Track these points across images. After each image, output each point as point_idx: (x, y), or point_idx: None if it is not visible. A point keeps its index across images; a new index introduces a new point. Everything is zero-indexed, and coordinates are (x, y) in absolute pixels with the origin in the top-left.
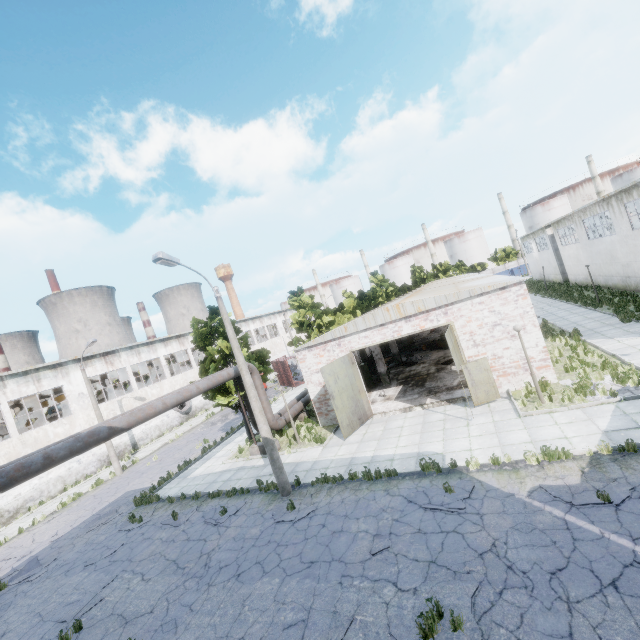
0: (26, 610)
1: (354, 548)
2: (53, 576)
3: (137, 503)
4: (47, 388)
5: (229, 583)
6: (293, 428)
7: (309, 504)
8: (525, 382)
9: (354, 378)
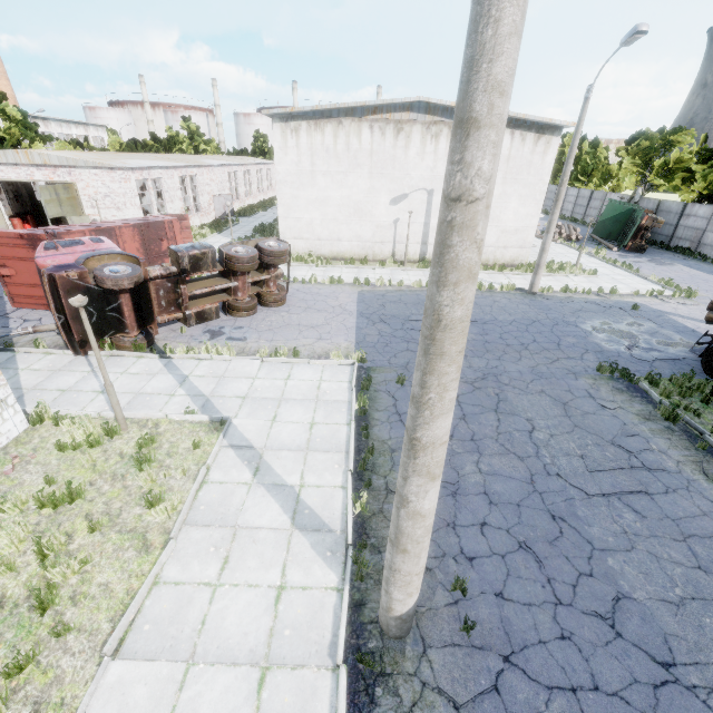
0: None
1: None
2: None
3: None
4: None
5: None
6: None
7: None
8: None
9: None
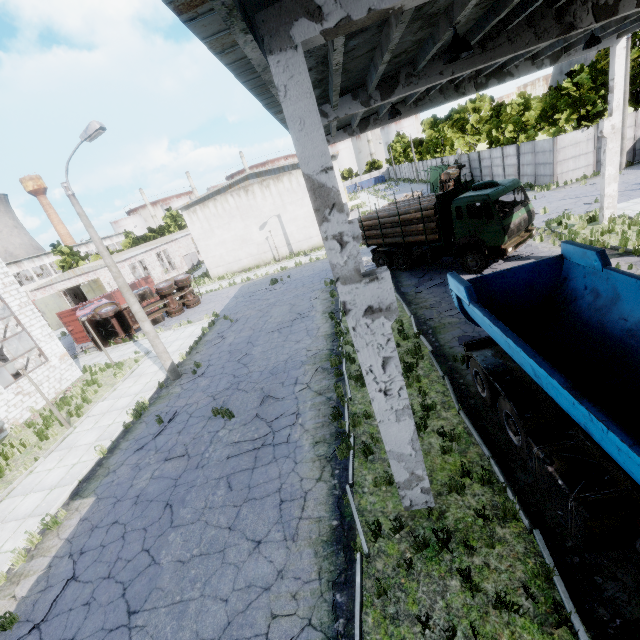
0: None
1: None
2: None
3: None
4: None
5: None
6: None
7: None
8: None
9: (62, 304)
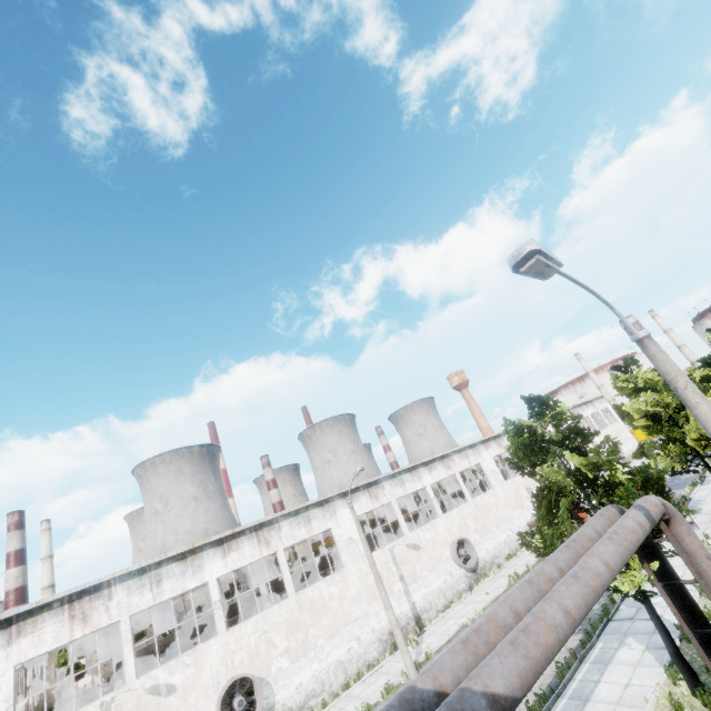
0: None
1: None
2: None
3: None
4: (317, 531)
5: None
6: None
7: None
8: None
9: None
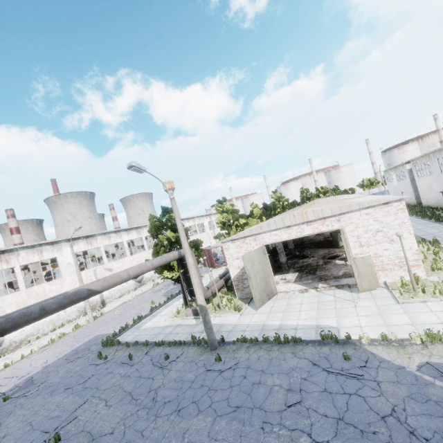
0: (21, 419)
1: (271, 399)
2: (42, 394)
3: (103, 344)
4: (46, 258)
5: (172, 416)
6: (218, 298)
7: (232, 358)
8: (400, 276)
9: (265, 265)
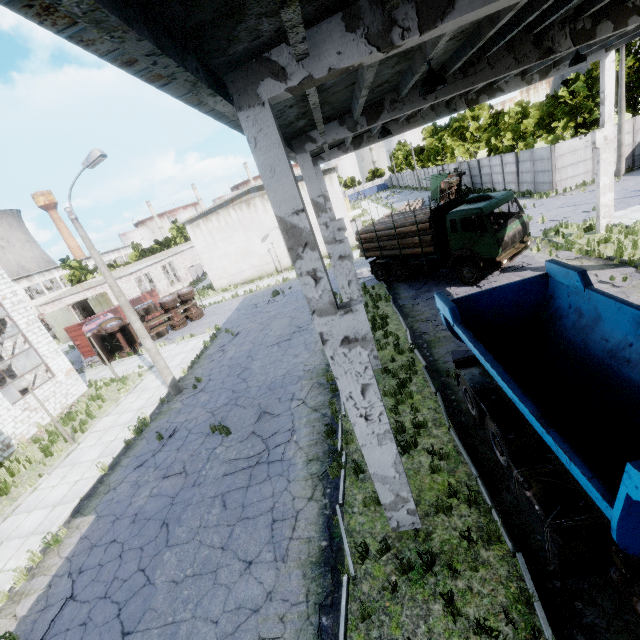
0: None
1: None
2: None
3: None
4: None
5: None
6: None
7: None
8: None
9: (70, 317)
